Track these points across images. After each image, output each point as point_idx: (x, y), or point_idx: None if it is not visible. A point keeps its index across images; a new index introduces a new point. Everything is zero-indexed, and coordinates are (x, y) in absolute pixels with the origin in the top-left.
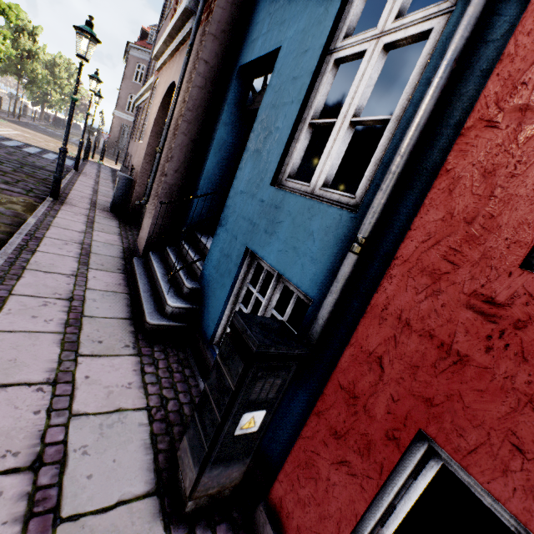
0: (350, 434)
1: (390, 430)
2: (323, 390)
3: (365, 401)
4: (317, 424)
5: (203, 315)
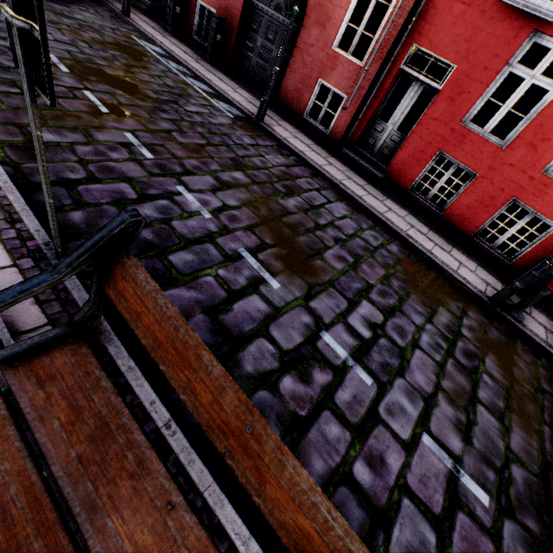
0: (192, 7)
1: (195, 2)
2: (188, 3)
3: (193, 0)
4: (189, 10)
5: (160, 8)
